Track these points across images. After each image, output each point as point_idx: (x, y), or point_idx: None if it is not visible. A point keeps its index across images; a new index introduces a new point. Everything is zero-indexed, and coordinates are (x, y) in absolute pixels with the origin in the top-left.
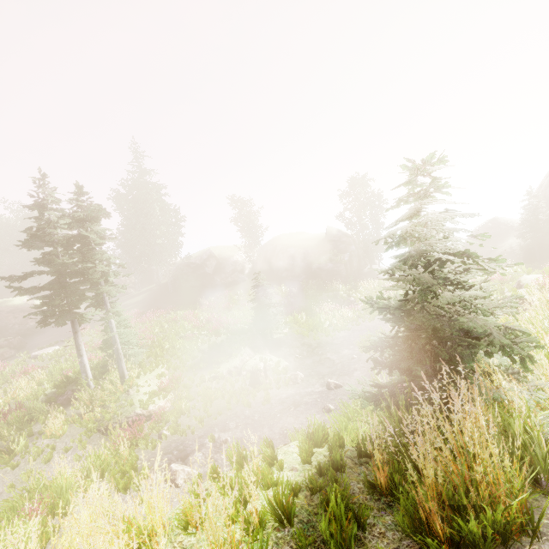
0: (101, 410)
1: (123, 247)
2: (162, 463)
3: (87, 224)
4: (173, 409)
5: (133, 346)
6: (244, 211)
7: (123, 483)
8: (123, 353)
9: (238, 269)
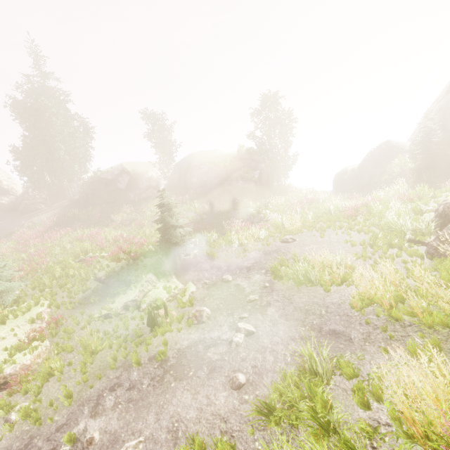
0: None
1: (26, 160)
2: None
3: None
4: (37, 373)
5: (2, 281)
6: (157, 126)
7: None
8: None
9: (153, 185)
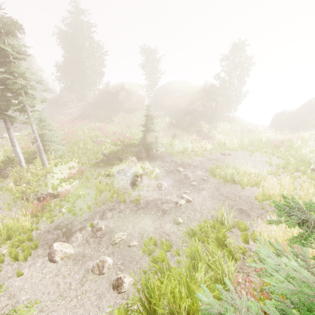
0: (27, 185)
1: (65, 72)
2: (52, 237)
3: (3, 36)
4: (73, 194)
5: (55, 144)
6: (150, 58)
7: (15, 253)
8: (47, 148)
9: (140, 101)
